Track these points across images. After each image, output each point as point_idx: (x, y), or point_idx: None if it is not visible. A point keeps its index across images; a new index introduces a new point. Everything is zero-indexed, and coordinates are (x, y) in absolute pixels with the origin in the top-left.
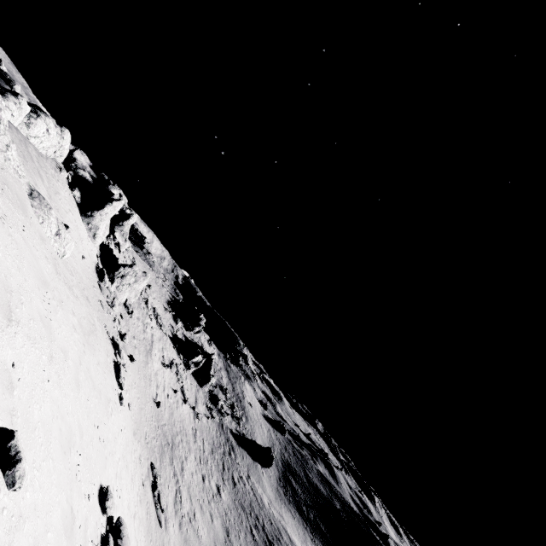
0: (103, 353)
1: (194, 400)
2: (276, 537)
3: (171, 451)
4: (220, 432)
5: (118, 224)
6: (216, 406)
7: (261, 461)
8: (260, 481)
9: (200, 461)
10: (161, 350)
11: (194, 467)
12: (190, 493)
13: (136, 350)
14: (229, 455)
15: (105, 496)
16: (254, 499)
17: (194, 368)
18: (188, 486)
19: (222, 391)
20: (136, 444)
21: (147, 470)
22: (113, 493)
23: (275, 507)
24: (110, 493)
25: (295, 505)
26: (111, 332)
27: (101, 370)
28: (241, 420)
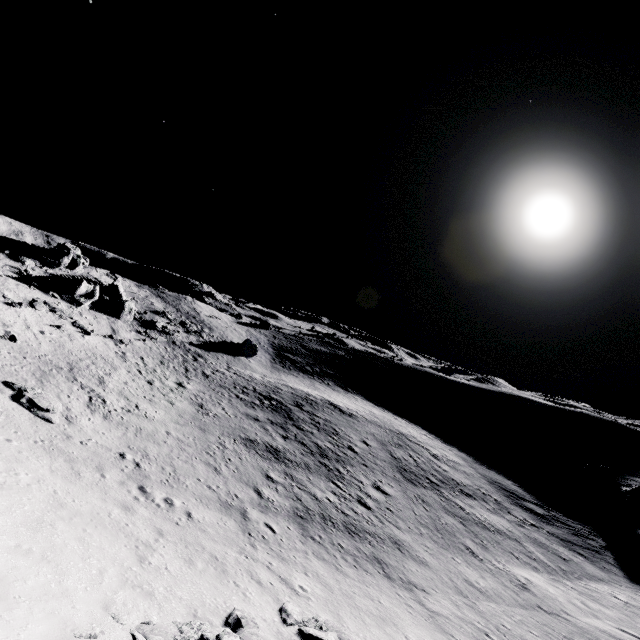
0: None
1: (109, 331)
2: (274, 392)
3: (68, 373)
4: (173, 348)
5: None
6: (155, 329)
7: (245, 355)
8: (247, 367)
9: (141, 373)
10: None
11: (128, 378)
12: (125, 395)
13: None
14: (194, 361)
15: None
16: (240, 379)
17: (90, 302)
18: (118, 392)
19: (158, 315)
20: None
21: None
22: None
23: (272, 377)
24: None
25: (297, 370)
26: None
27: None
28: (202, 332)
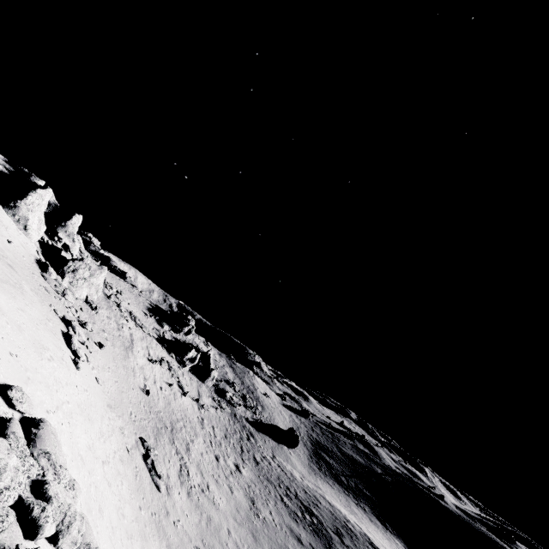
0: (38, 313)
1: (196, 394)
2: (313, 503)
3: (170, 434)
4: (234, 421)
5: (60, 225)
6: (224, 398)
7: (287, 443)
8: (288, 460)
9: (212, 444)
10: (146, 348)
11: (203, 448)
12: (201, 469)
13: (107, 342)
14: (247, 440)
15: (8, 388)
16: (283, 474)
17: (191, 365)
18: (197, 464)
19: (228, 384)
20: (115, 416)
21: (134, 442)
22: (45, 414)
23: (310, 480)
24: (19, 389)
25: (332, 477)
26: (62, 313)
27: (29, 319)
28: (256, 409)
